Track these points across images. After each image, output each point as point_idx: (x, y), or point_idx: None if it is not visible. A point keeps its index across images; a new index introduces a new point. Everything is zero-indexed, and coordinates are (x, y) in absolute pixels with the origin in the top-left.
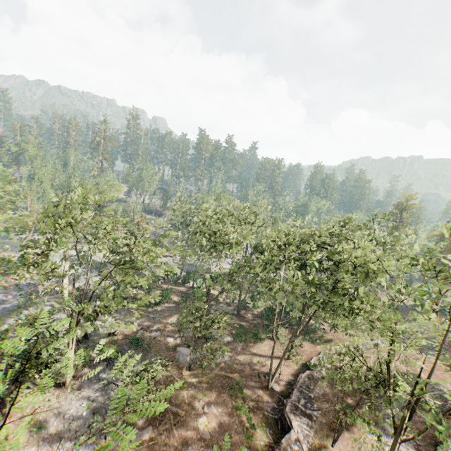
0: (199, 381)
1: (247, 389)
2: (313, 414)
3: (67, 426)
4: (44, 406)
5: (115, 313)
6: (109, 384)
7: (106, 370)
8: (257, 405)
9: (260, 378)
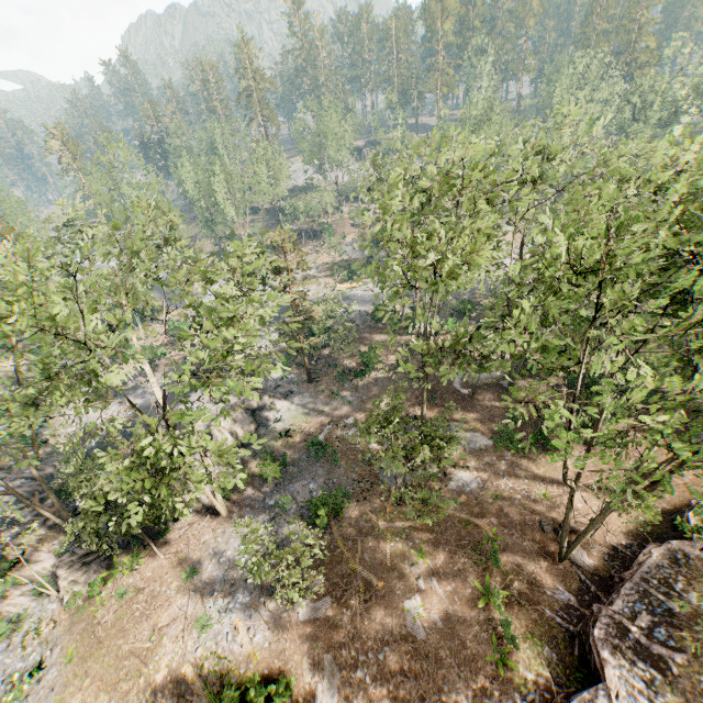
0: (415, 526)
1: (511, 554)
2: (672, 658)
3: (222, 575)
4: (199, 542)
5: (295, 394)
6: (277, 517)
7: (274, 493)
8: (529, 592)
9: (544, 532)
